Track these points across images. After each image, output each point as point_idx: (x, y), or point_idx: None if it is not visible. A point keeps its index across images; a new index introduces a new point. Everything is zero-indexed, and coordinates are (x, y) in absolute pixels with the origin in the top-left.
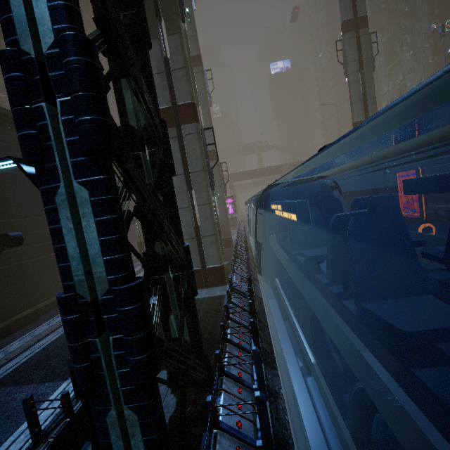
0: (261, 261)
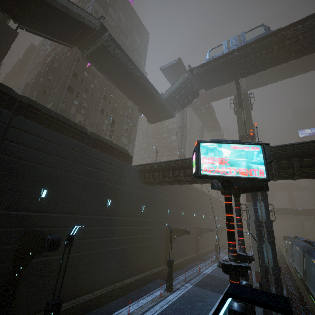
0: (307, 277)
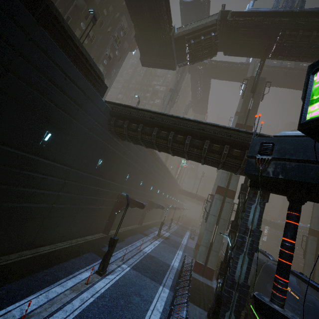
0: (255, 288)
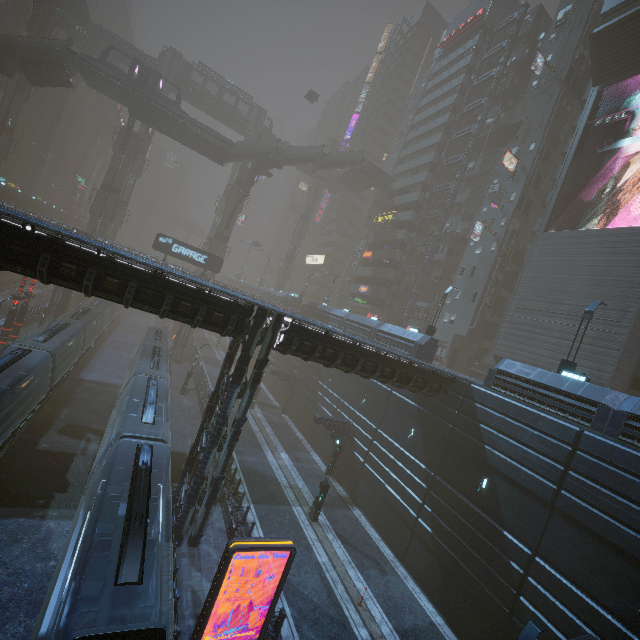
0: None
